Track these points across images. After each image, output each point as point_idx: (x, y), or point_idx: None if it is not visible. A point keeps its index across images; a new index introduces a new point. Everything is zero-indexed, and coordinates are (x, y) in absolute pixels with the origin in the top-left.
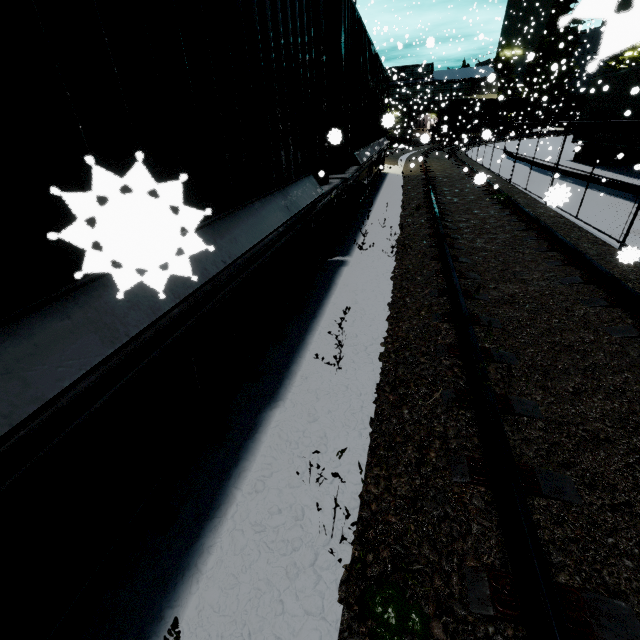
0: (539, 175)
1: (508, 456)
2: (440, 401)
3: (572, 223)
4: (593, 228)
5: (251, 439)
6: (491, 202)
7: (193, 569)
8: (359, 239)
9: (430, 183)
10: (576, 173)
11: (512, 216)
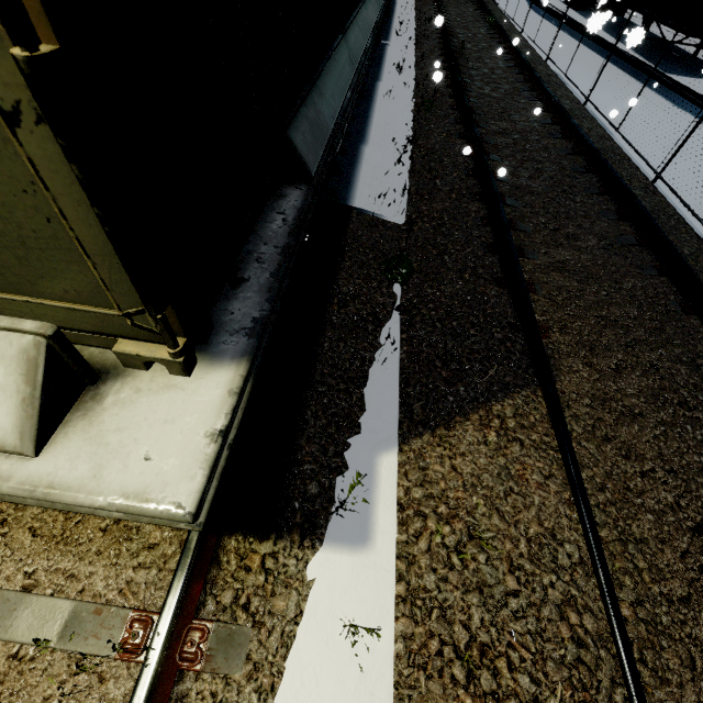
0: (533, 14)
1: (462, 87)
2: (441, 87)
3: (530, 46)
4: (539, 49)
5: (375, 86)
6: (484, 24)
7: (374, 101)
8: (392, 33)
9: (440, 1)
10: (559, 14)
11: (494, 35)
